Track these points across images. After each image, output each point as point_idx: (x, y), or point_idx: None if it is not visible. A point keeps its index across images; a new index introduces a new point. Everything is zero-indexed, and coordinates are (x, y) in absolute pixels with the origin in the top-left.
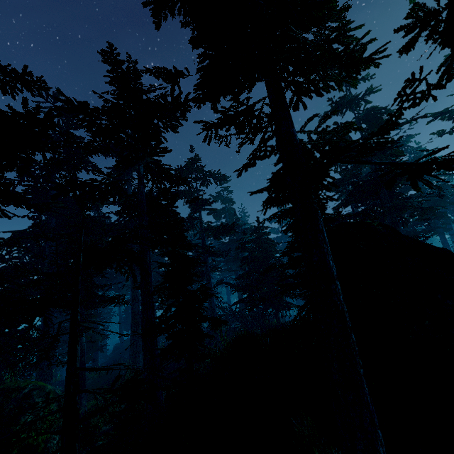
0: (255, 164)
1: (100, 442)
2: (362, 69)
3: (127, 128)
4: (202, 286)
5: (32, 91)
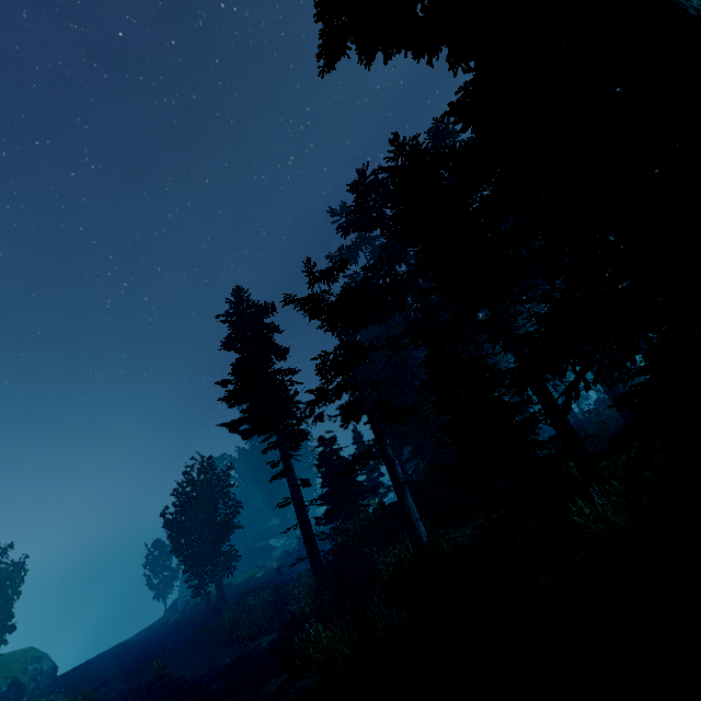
0: None
1: None
2: None
3: None
4: None
5: None
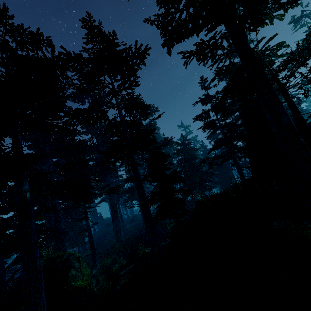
0: (215, 79)
1: (123, 280)
2: (287, 8)
3: (104, 73)
4: (173, 171)
5: (42, 48)
